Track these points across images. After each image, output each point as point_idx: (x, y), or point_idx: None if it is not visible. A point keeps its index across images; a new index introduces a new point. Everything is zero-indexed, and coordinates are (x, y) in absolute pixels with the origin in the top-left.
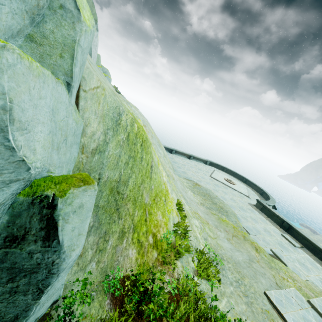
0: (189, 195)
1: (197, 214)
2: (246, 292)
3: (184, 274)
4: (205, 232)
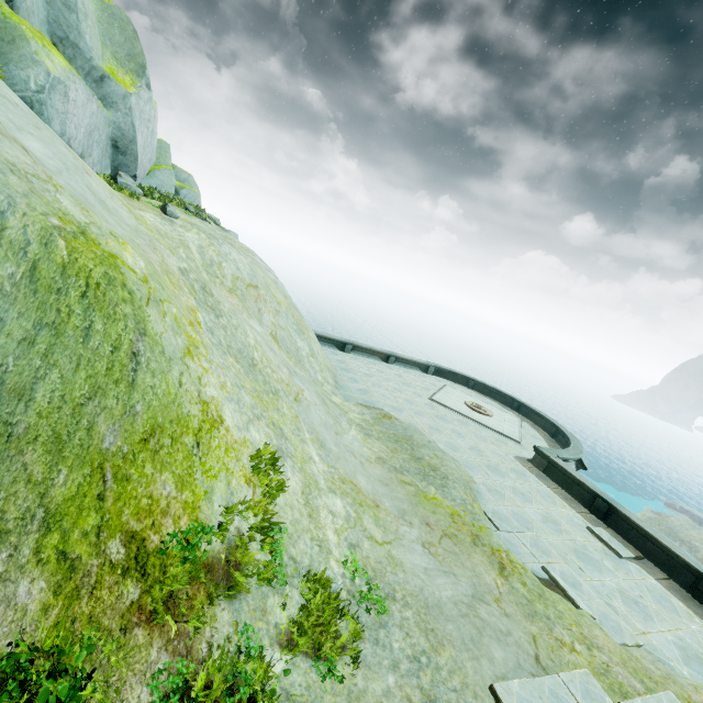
0: (350, 440)
1: (350, 483)
2: (434, 689)
3: (235, 647)
4: (359, 527)
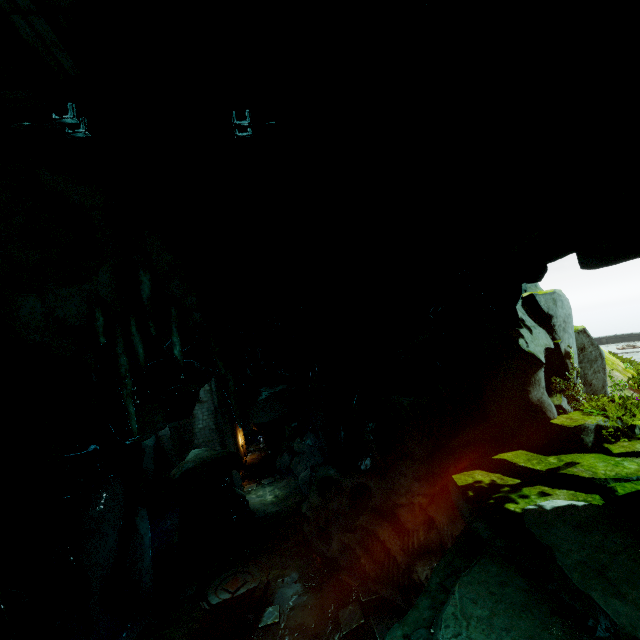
0: None
1: None
2: None
3: None
4: None
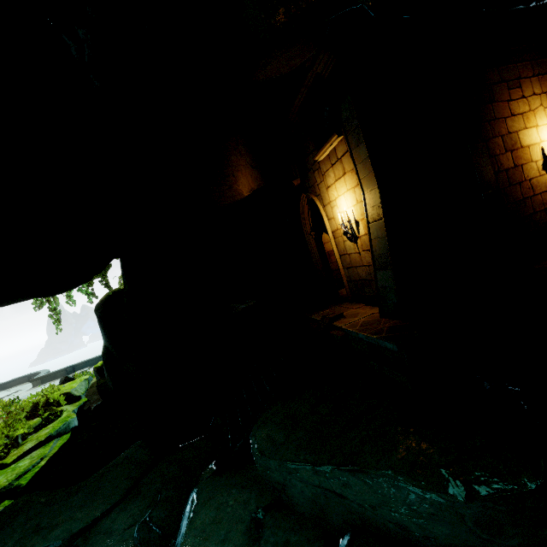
0: None
1: None
2: None
3: None
4: None
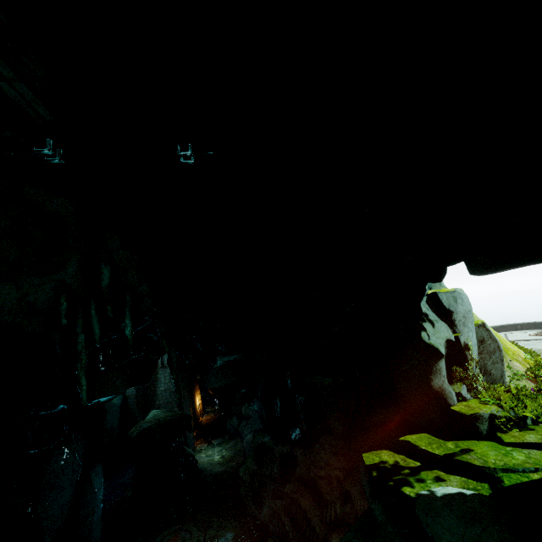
0: None
1: None
2: None
3: None
4: None
